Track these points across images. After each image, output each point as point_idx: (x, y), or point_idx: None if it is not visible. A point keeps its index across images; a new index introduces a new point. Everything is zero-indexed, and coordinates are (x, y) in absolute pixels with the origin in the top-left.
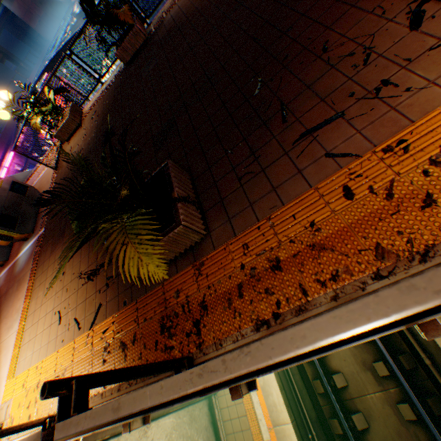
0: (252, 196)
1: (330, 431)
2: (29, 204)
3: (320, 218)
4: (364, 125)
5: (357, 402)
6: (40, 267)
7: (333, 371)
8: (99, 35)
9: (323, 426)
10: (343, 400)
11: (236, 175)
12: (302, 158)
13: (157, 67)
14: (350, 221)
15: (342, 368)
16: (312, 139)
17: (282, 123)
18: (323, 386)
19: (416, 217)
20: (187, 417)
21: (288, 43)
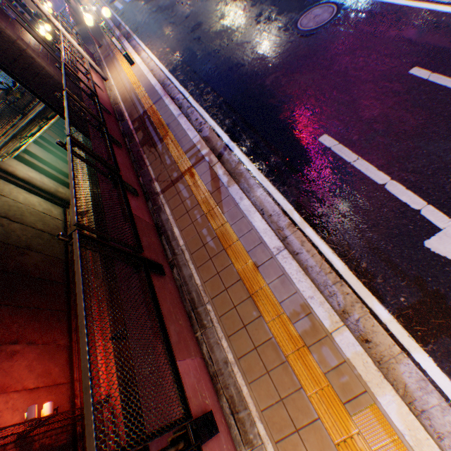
0: None
1: None
2: None
3: None
4: None
5: None
6: None
7: None
8: None
9: None
10: None
11: None
12: None
13: None
14: None
15: None
16: None
17: None
18: None
19: None
20: (51, 205)
21: None
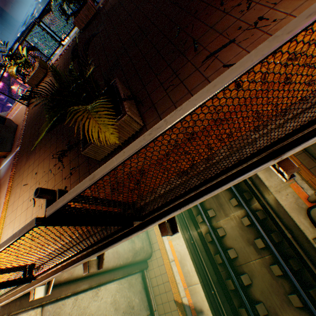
0: (175, 99)
1: (226, 288)
2: (7, 131)
3: (220, 103)
4: (247, 45)
5: (244, 267)
6: (17, 173)
7: (228, 247)
8: (61, 7)
9: (221, 285)
10: (235, 267)
11: (163, 88)
12: (208, 71)
13: (105, 30)
14: (239, 102)
15: (234, 245)
16: (214, 58)
17: (194, 52)
18: (221, 258)
19: (280, 92)
20: (127, 284)
21: (197, 3)
